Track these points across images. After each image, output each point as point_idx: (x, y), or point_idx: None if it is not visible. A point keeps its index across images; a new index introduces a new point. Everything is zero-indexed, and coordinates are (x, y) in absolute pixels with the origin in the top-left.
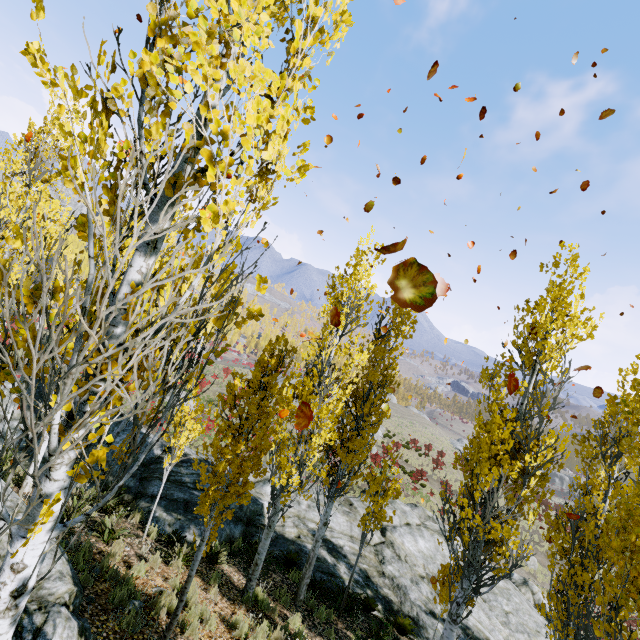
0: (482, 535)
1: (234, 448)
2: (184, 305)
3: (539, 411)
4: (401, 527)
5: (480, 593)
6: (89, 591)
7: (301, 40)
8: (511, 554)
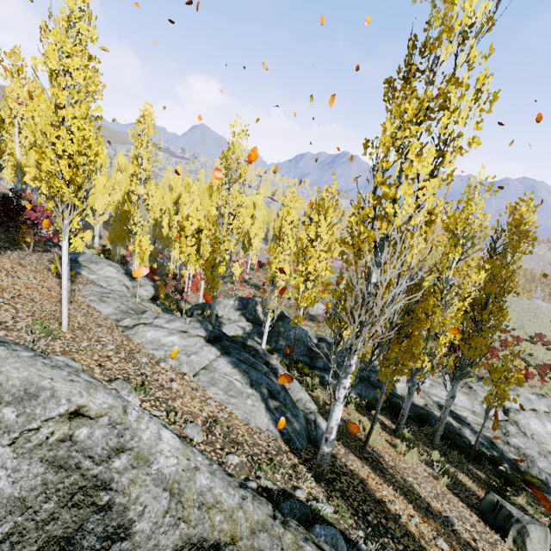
0: None
1: (398, 346)
2: (401, 293)
3: None
4: (525, 411)
5: None
6: None
7: (448, 158)
8: None
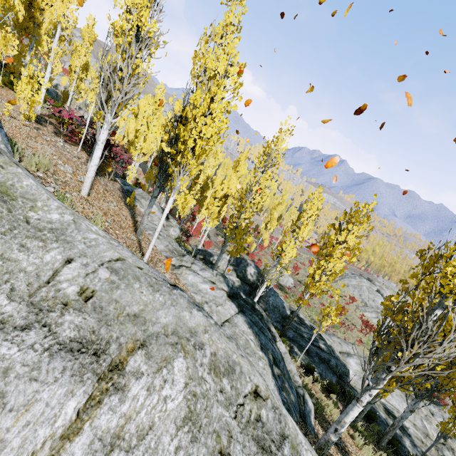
0: None
1: None
2: None
3: None
4: None
5: None
6: None
7: None
8: None
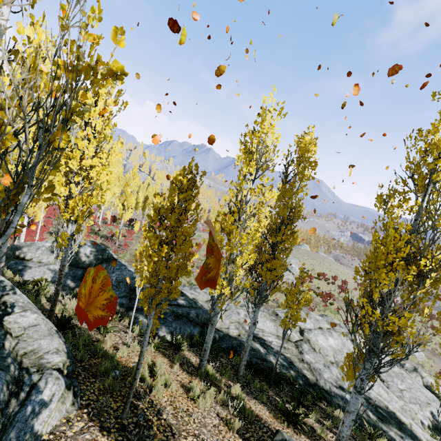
0: (381, 327)
1: (160, 253)
2: None
3: (433, 224)
4: (315, 330)
5: (380, 372)
6: (85, 363)
7: None
8: (408, 342)
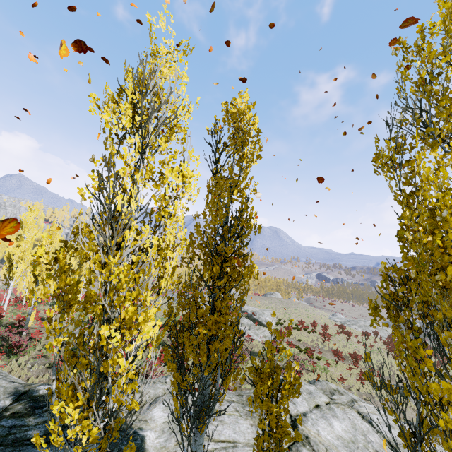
0: None
1: None
2: None
3: None
4: (311, 412)
5: None
6: None
7: None
8: None
